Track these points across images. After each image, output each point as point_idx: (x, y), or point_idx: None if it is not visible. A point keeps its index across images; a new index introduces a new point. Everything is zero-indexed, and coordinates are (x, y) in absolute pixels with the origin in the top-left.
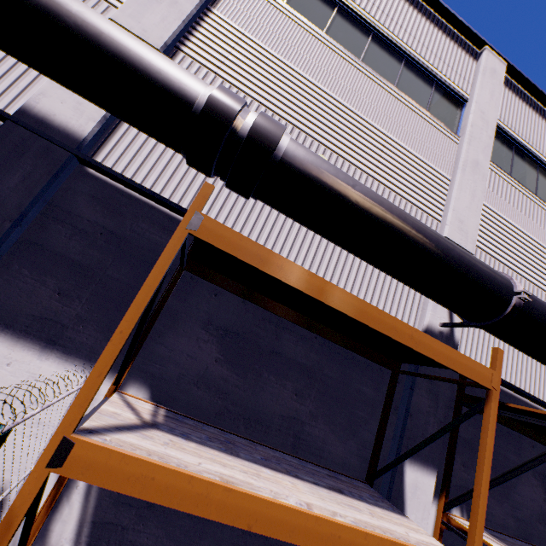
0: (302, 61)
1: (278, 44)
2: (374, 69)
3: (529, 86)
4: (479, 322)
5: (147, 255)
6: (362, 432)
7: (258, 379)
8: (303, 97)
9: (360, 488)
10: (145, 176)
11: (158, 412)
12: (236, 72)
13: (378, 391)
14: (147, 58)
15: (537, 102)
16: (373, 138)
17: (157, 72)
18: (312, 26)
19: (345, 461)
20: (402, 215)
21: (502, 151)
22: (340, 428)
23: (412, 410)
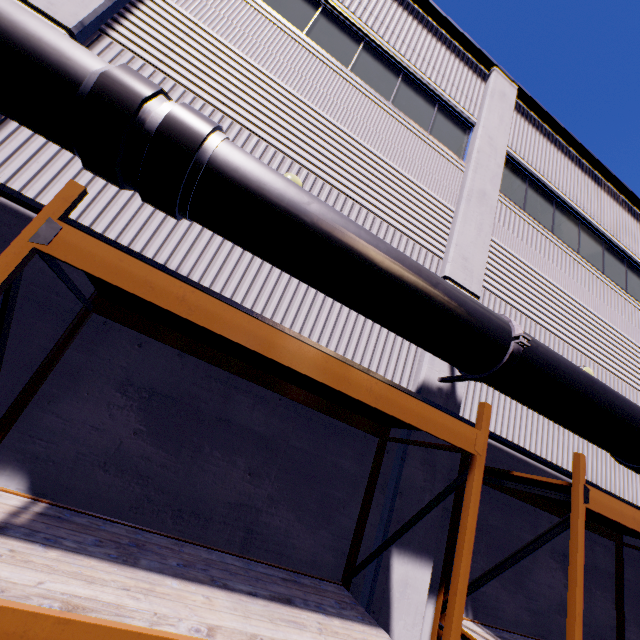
0: (274, 64)
1: (243, 41)
2: (365, 81)
3: (542, 114)
4: (477, 373)
5: (37, 292)
6: (339, 517)
7: (196, 455)
8: (273, 105)
9: (327, 593)
10: (42, 188)
11: (28, 509)
12: (184, 69)
13: (361, 464)
14: (8, 18)
15: (552, 133)
16: (361, 159)
17: (24, 38)
18: (288, 25)
19: (316, 557)
20: (373, 242)
21: (515, 183)
22: (310, 515)
23: (403, 486)
